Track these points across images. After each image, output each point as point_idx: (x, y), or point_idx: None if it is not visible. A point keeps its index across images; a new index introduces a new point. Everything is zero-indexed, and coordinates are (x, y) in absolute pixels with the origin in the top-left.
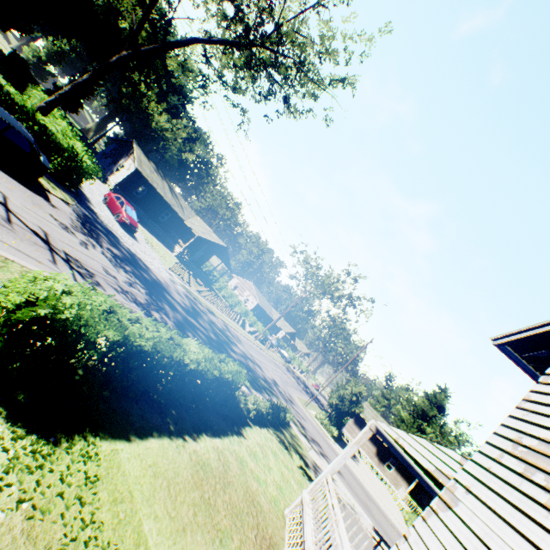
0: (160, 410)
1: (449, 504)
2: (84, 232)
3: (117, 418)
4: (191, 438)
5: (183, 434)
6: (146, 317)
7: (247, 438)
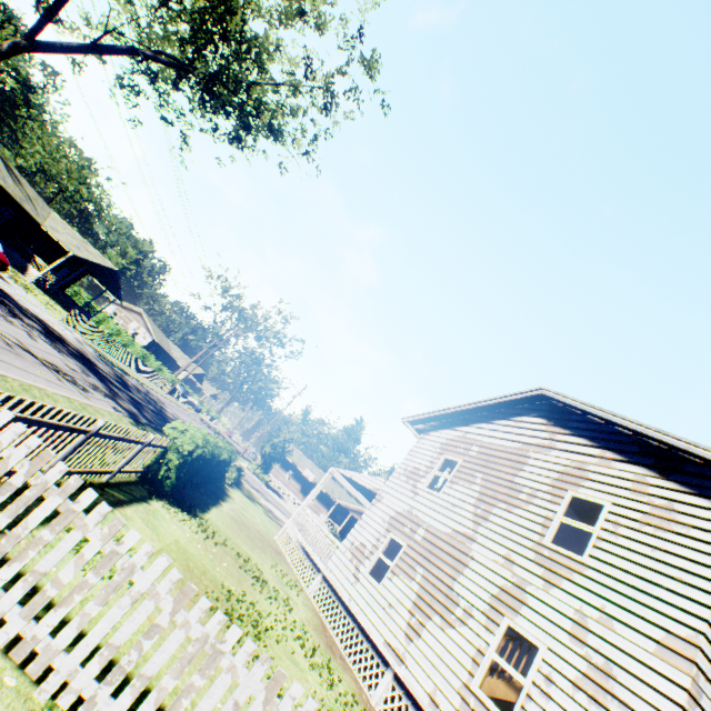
0: (199, 491)
1: (380, 500)
2: (9, 312)
3: (196, 501)
4: (220, 505)
5: (216, 503)
6: (125, 411)
7: (235, 499)
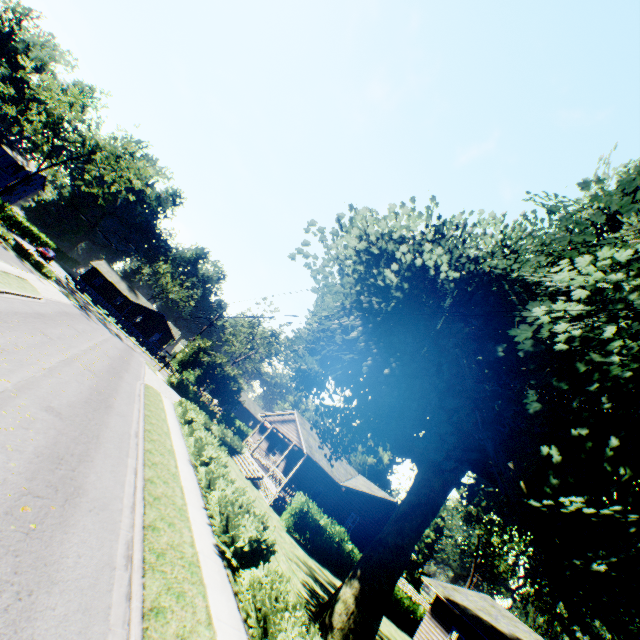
0: None
1: None
2: None
3: None
4: None
5: None
6: None
7: None
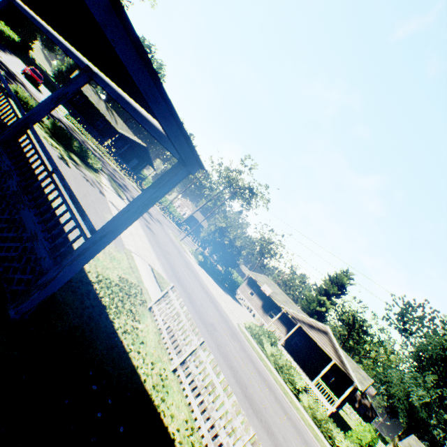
0: None
1: None
2: None
3: None
4: None
5: None
6: None
7: None
